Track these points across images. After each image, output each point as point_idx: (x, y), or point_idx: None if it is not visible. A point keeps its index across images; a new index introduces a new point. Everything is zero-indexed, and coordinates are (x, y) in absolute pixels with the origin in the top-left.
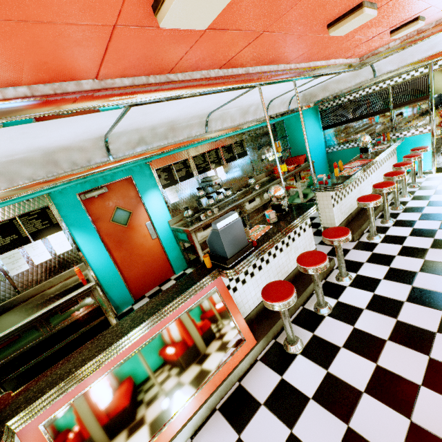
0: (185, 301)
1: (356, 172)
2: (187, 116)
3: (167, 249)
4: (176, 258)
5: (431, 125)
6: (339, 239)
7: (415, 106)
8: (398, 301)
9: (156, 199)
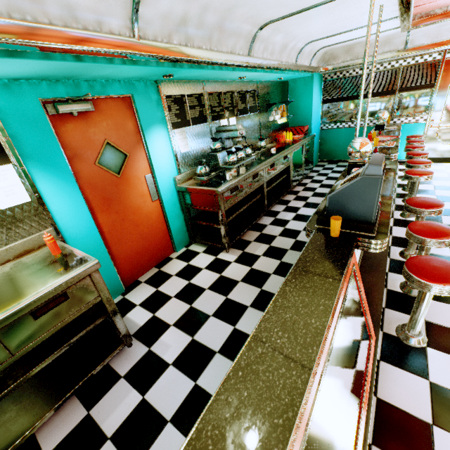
0: (342, 288)
1: (396, 144)
2: (250, 10)
3: (169, 217)
4: (178, 230)
5: (429, 115)
6: (437, 209)
7: (418, 93)
8: None
9: (162, 142)
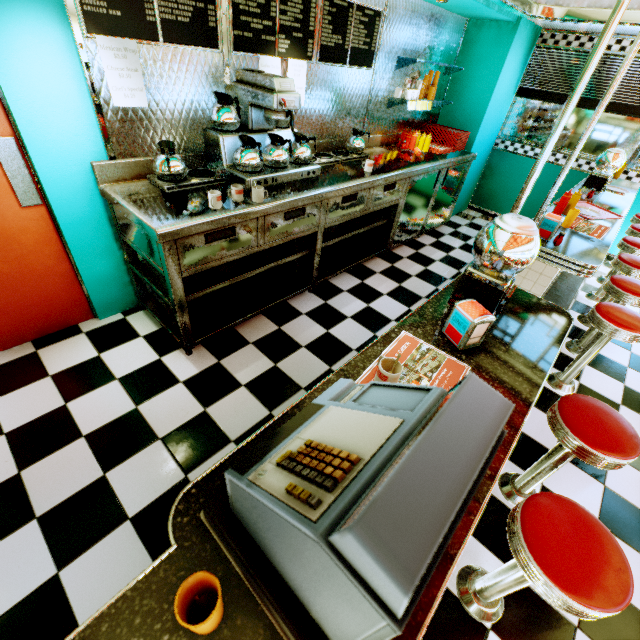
0: None
1: (608, 237)
2: None
3: (77, 250)
4: (106, 280)
5: None
6: (618, 461)
7: None
8: None
9: (49, 58)
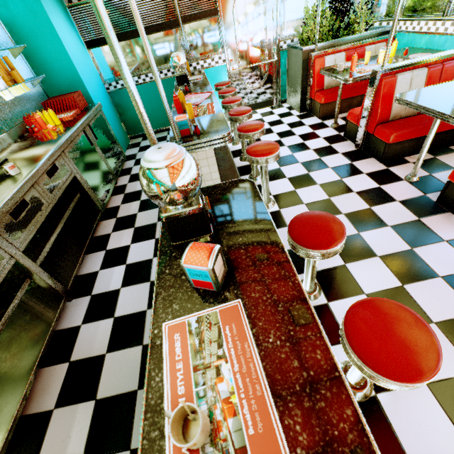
0: None
1: (217, 108)
2: None
3: None
4: None
5: (226, 54)
6: (343, 242)
7: (205, 24)
8: (398, 290)
9: None
